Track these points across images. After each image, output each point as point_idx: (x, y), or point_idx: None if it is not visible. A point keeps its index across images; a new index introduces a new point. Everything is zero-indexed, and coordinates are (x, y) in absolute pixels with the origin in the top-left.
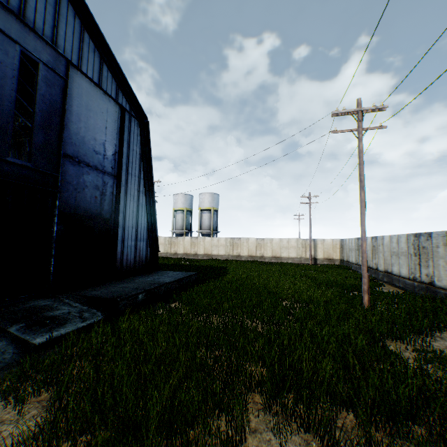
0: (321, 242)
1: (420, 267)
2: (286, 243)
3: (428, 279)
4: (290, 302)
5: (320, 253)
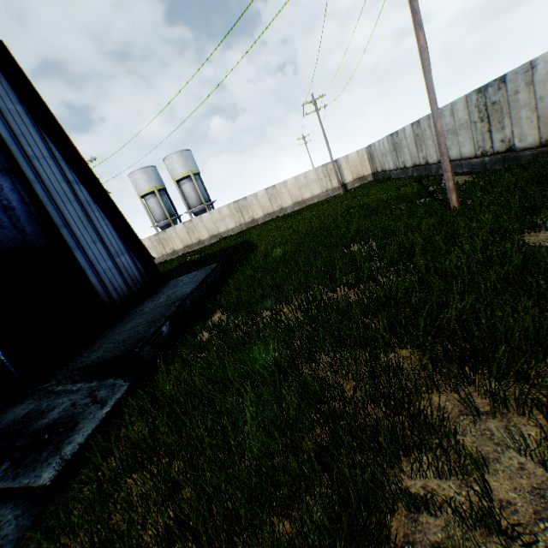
0: (345, 160)
1: (491, 134)
2: (304, 179)
3: (505, 145)
4: (357, 245)
5: (347, 175)
